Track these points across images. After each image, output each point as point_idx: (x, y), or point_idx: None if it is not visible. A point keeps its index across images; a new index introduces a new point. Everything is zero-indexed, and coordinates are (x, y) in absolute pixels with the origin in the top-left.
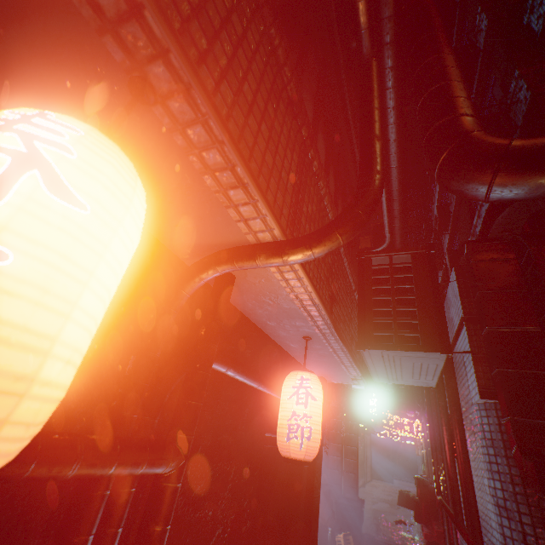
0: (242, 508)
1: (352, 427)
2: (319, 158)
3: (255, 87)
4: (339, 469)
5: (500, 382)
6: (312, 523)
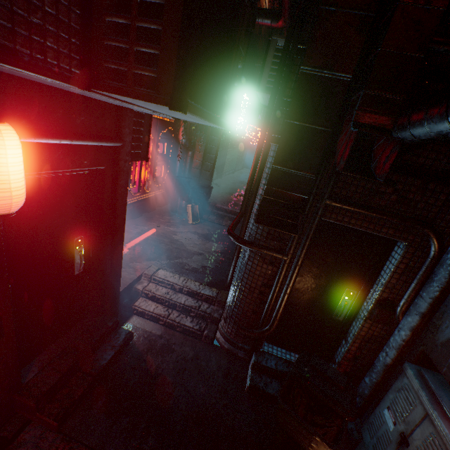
0: None
1: (214, 141)
2: None
3: None
4: (199, 169)
5: (281, 134)
6: (116, 220)
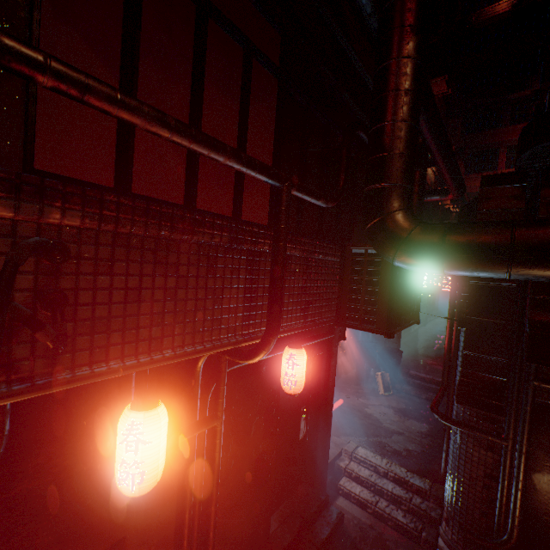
0: (270, 406)
1: None
2: (271, 235)
3: (194, 292)
4: None
5: (464, 326)
6: (328, 393)
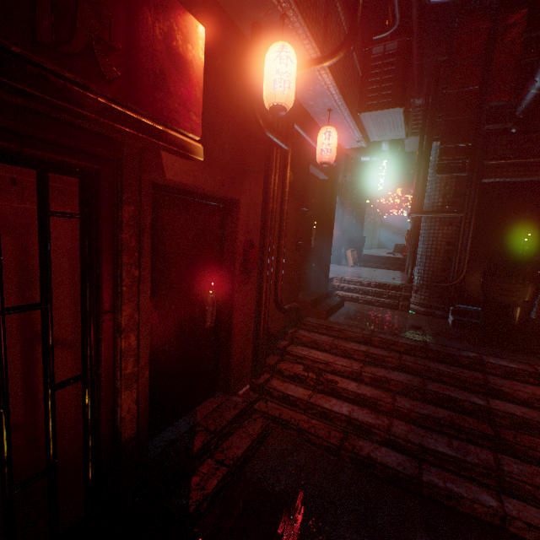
0: (304, 188)
1: (362, 197)
2: None
3: None
4: (351, 223)
5: (442, 128)
6: (332, 213)
